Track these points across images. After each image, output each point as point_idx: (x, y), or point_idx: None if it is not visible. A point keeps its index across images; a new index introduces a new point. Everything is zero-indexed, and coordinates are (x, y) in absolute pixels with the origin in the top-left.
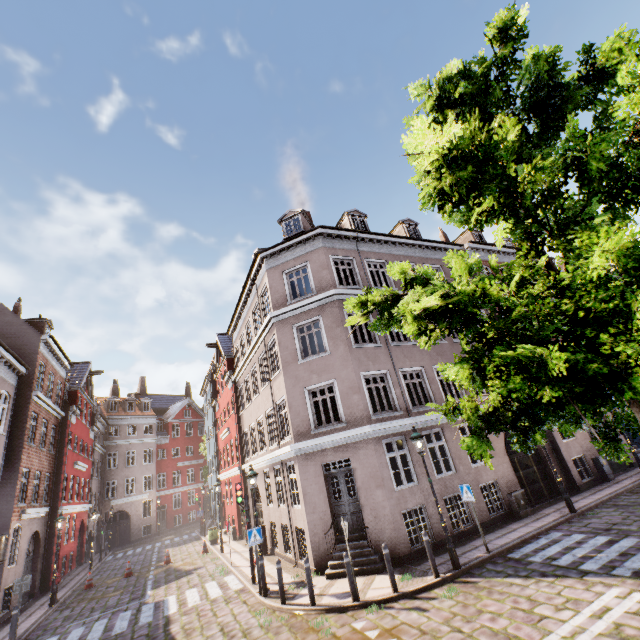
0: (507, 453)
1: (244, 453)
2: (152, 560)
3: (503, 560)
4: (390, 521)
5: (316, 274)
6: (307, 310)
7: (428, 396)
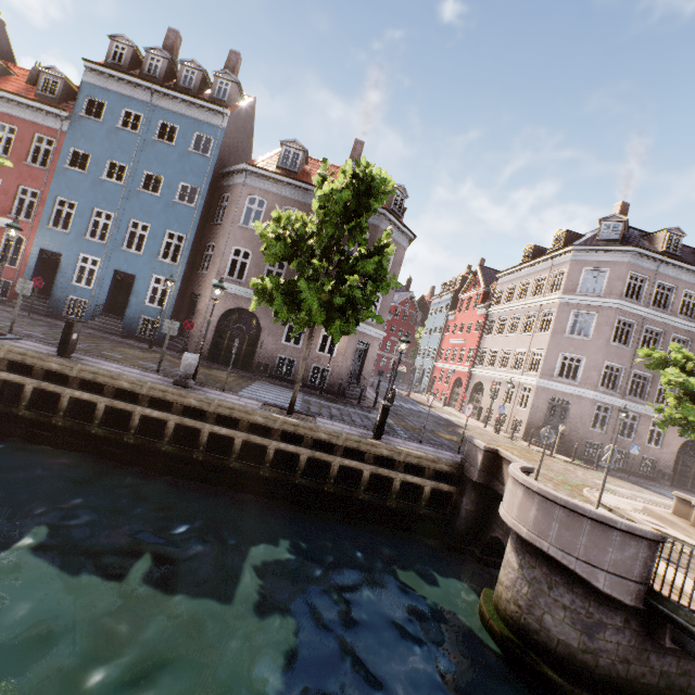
0: (677, 452)
1: (475, 362)
2: None
3: (634, 482)
4: (578, 440)
5: (610, 281)
6: (589, 304)
7: (643, 394)
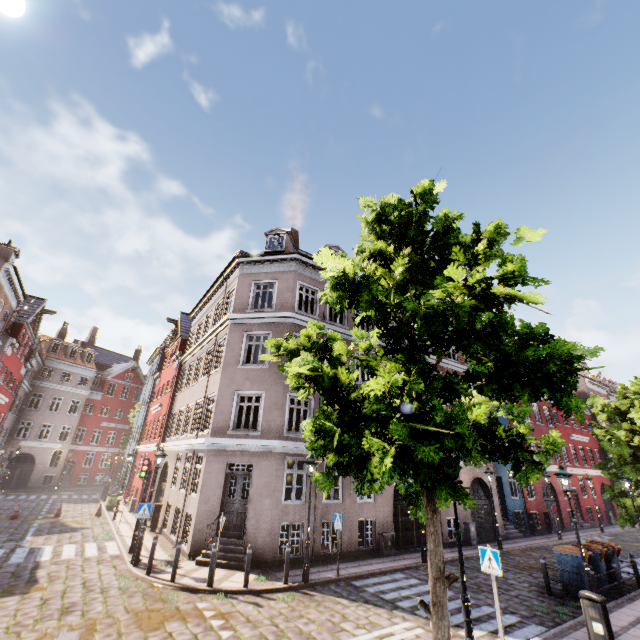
0: (394, 498)
1: (167, 432)
2: (43, 510)
3: (346, 584)
4: (268, 528)
5: (280, 293)
6: (262, 322)
7: None
